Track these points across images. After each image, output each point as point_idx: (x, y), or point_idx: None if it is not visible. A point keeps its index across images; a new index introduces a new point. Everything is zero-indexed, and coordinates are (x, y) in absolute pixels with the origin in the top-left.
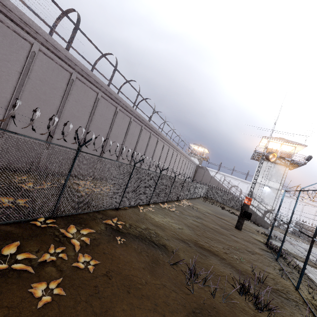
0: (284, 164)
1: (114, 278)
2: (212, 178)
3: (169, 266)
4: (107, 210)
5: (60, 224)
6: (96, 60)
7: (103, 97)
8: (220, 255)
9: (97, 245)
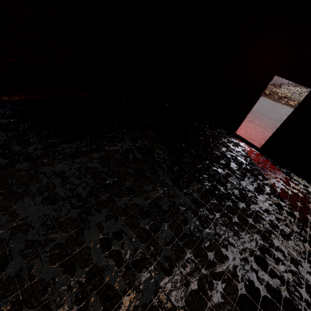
0: None
1: None
2: None
3: None
4: None
5: None
6: None
7: None
8: None
9: None
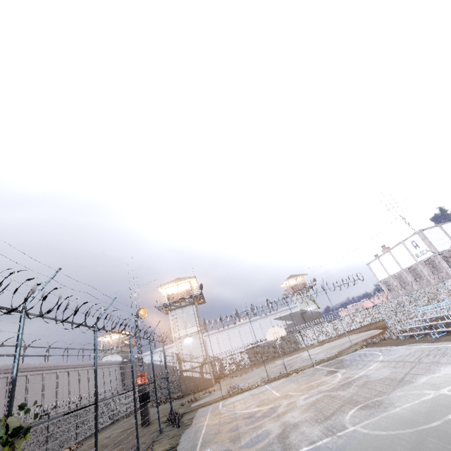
0: (189, 303)
1: None
2: (150, 365)
3: None
4: None
5: None
6: None
7: None
8: None
9: None
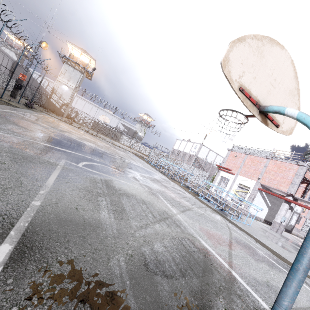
0: (81, 71)
1: None
2: (35, 80)
3: None
4: None
5: None
6: None
7: None
8: None
9: None
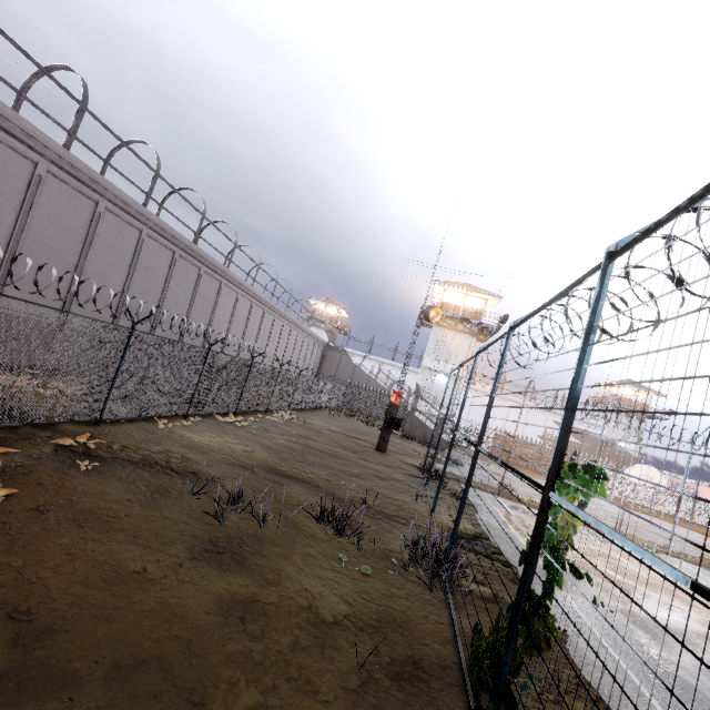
0: (470, 331)
1: (53, 512)
2: (357, 368)
3: (190, 497)
4: (68, 426)
5: None
6: (28, 79)
7: (53, 174)
8: (314, 483)
9: (24, 474)
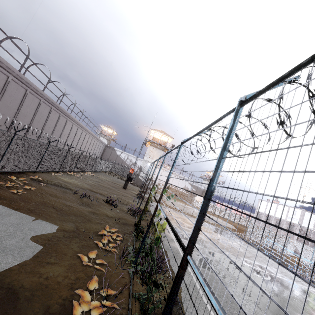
0: (161, 148)
1: (45, 194)
2: (118, 156)
3: (72, 194)
4: (27, 173)
5: (1, 176)
6: (2, 39)
7: (13, 80)
8: (103, 195)
9: (30, 185)
